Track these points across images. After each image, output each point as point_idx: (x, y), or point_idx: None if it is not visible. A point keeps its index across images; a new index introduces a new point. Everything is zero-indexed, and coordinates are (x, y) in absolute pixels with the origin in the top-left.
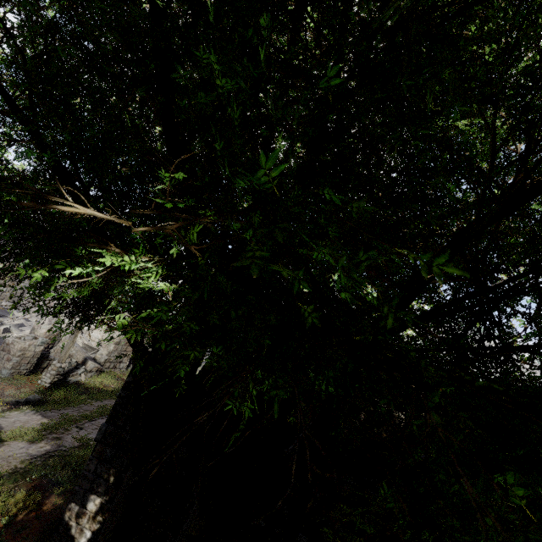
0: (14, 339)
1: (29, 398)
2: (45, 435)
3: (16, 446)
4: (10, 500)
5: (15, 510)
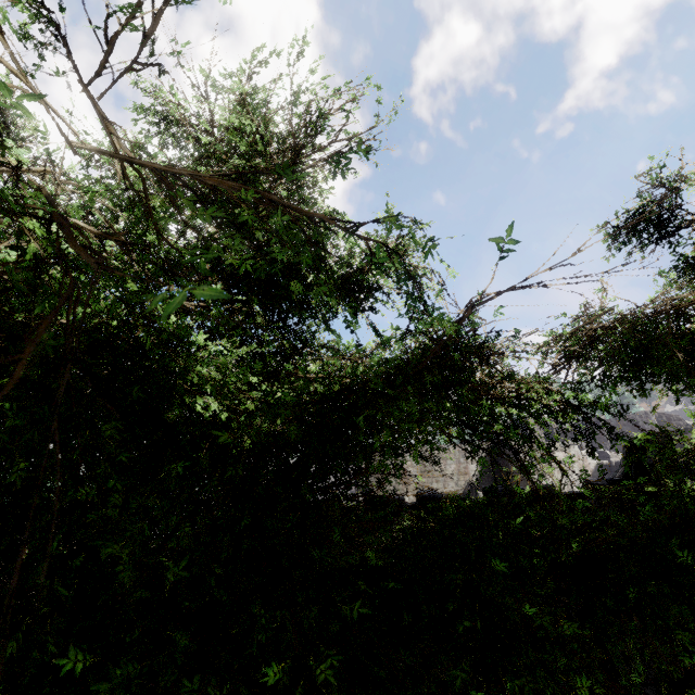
0: None
1: None
2: None
3: None
4: None
5: None
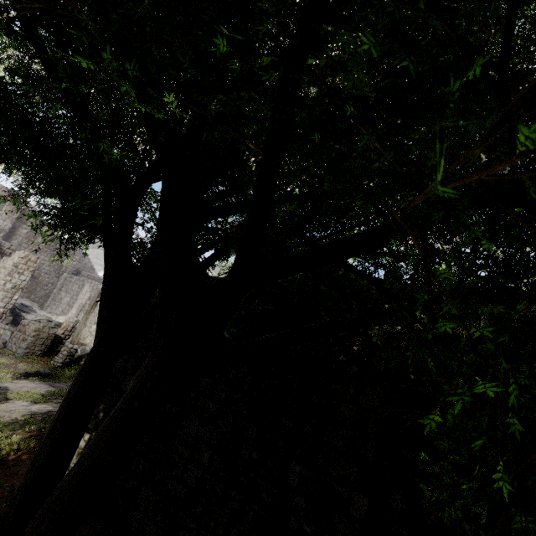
0: (30, 320)
1: (39, 371)
2: (50, 399)
3: (20, 404)
4: (5, 441)
5: (9, 449)
